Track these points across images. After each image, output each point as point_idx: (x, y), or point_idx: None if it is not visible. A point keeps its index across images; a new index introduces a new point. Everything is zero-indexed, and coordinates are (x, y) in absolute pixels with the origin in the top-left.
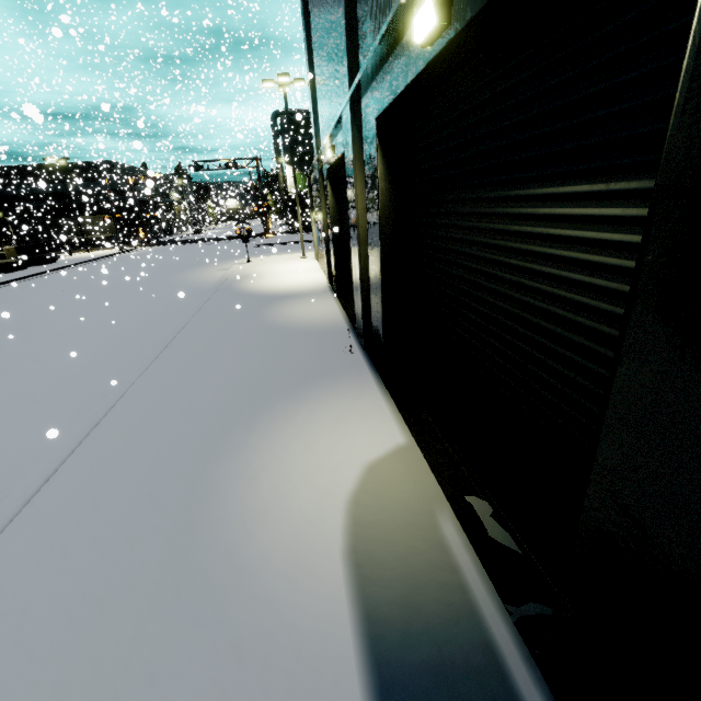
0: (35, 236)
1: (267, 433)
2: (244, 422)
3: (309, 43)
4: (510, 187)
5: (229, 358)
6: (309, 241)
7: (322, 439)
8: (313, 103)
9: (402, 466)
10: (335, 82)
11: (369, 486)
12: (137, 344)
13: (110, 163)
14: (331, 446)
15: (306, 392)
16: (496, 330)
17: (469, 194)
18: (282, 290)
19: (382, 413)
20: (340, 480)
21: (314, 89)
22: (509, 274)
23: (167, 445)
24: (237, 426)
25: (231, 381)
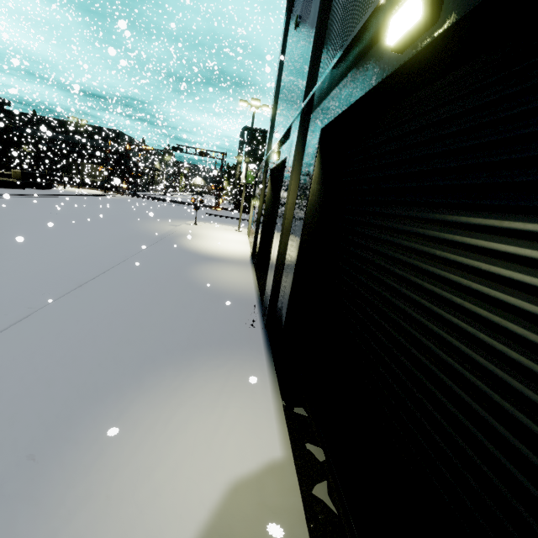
0: (44, 168)
1: (139, 404)
2: (121, 383)
3: (279, 78)
4: (482, 214)
5: (141, 305)
6: (246, 220)
7: (193, 429)
8: (272, 120)
9: (272, 495)
10: (292, 104)
11: (226, 523)
12: (71, 270)
13: (117, 132)
14: (200, 441)
15: (197, 361)
16: (423, 378)
17: (412, 211)
18: (212, 253)
19: (266, 407)
20: (193, 502)
21: (275, 110)
22: (460, 319)
23: (25, 394)
24: (111, 387)
25: (131, 330)
